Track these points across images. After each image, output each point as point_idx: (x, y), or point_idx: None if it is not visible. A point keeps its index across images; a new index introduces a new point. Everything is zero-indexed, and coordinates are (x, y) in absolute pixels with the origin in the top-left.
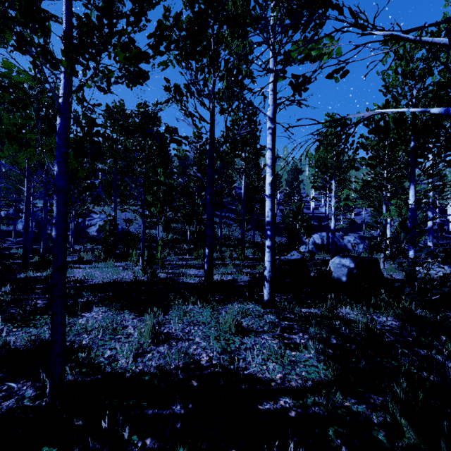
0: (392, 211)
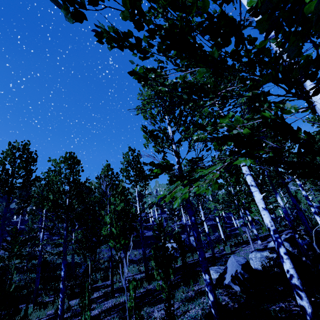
0: (254, 212)
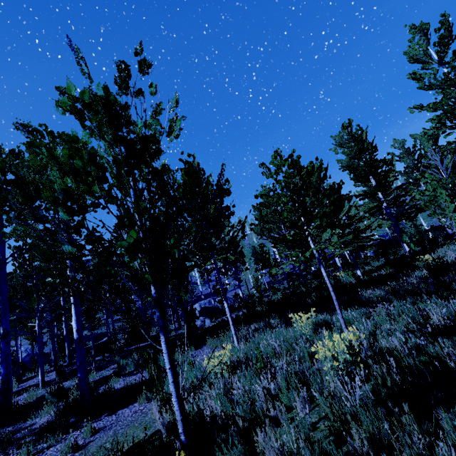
0: None
